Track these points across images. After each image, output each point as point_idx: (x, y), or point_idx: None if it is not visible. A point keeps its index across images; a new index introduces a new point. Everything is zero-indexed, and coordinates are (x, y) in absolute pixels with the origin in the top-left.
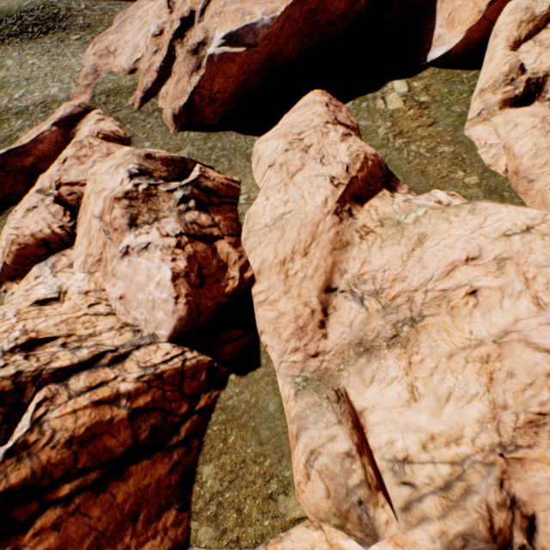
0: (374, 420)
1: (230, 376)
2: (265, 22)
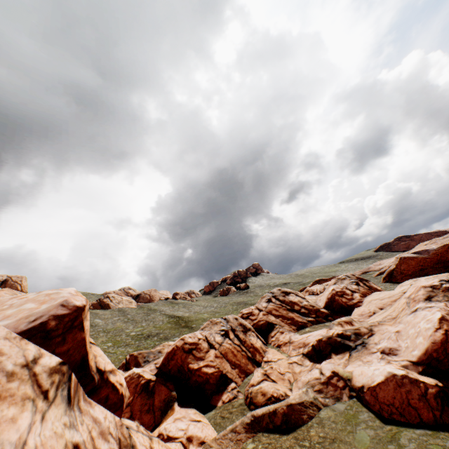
0: None
1: (331, 320)
2: (433, 248)
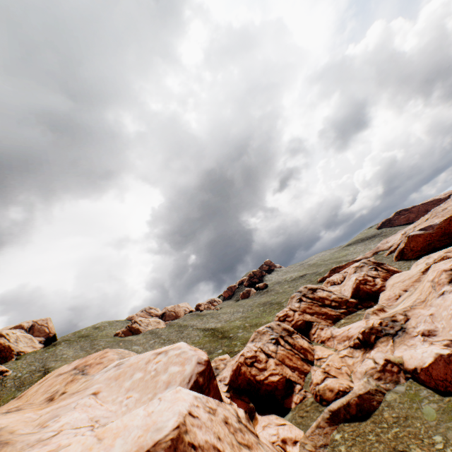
0: (390, 311)
1: (361, 308)
2: (436, 223)
